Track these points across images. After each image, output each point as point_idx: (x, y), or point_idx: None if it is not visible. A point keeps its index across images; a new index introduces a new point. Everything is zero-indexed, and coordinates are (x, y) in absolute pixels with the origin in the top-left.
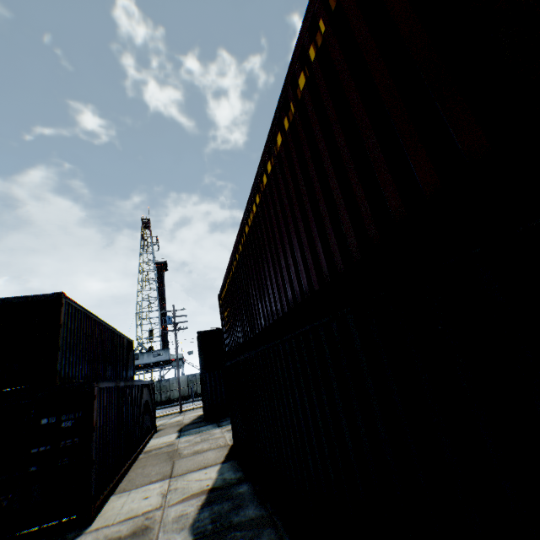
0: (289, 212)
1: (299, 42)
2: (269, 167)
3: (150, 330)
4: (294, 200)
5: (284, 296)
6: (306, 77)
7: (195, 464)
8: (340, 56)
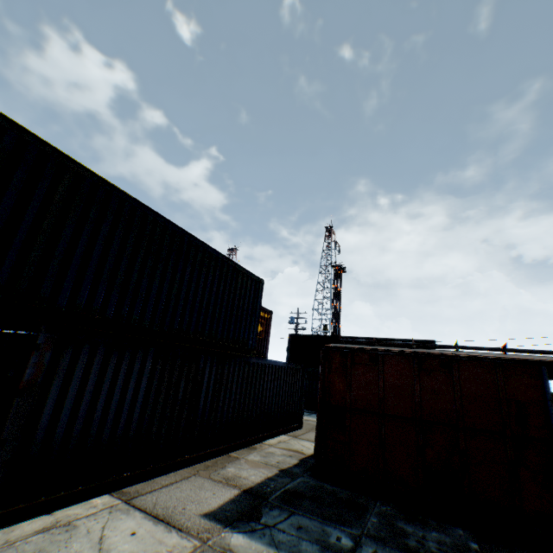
0: None
1: None
2: None
3: (324, 325)
4: None
5: None
6: None
7: None
8: None
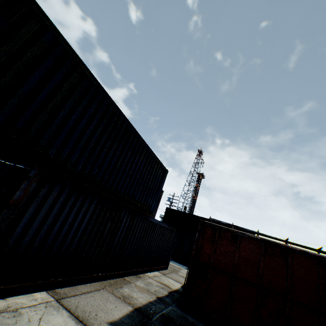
0: None
1: None
2: None
3: (185, 206)
4: None
5: None
6: None
7: None
8: None
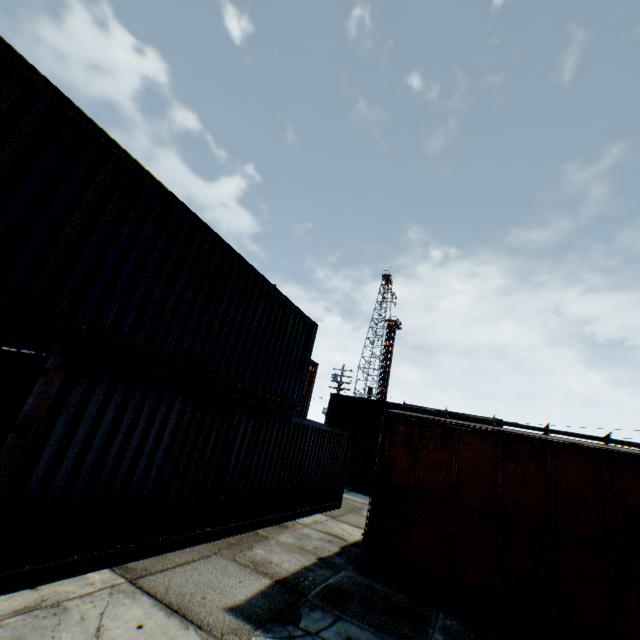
0: None
1: None
2: None
3: (369, 387)
4: None
5: None
6: None
7: None
8: None
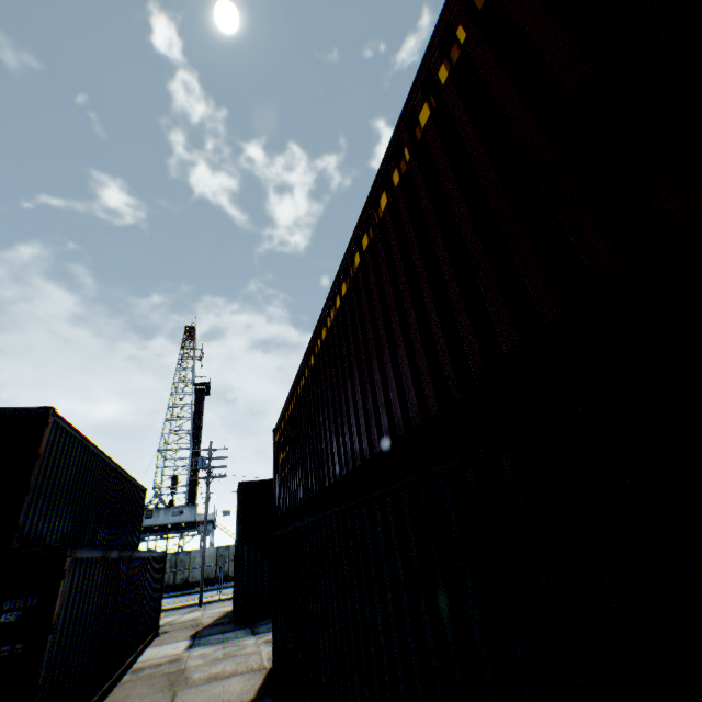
0: (393, 299)
1: (423, 66)
2: (365, 241)
3: (174, 476)
4: (401, 280)
5: (376, 427)
6: (432, 108)
7: (208, 700)
8: (491, 62)
